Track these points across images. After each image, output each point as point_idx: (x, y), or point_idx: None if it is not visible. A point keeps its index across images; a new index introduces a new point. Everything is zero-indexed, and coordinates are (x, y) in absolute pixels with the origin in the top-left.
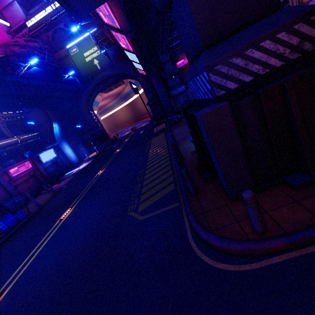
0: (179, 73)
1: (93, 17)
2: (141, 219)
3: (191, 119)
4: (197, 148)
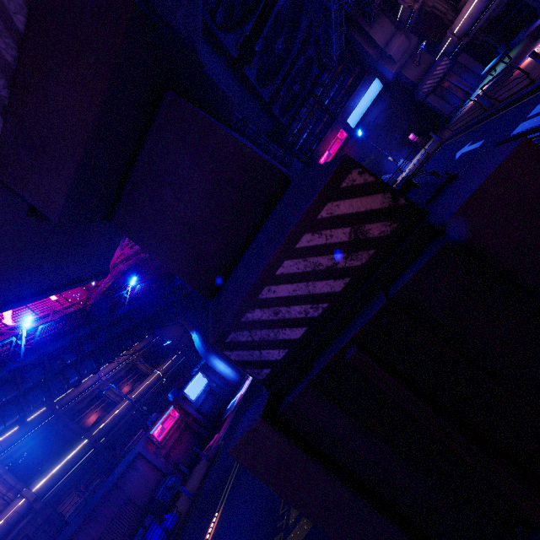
0: None
1: None
2: None
3: None
4: None
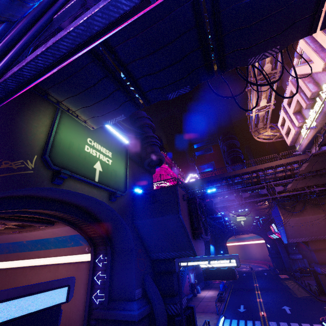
0: (297, 245)
1: (275, 232)
2: (301, 297)
3: (316, 276)
4: (318, 285)
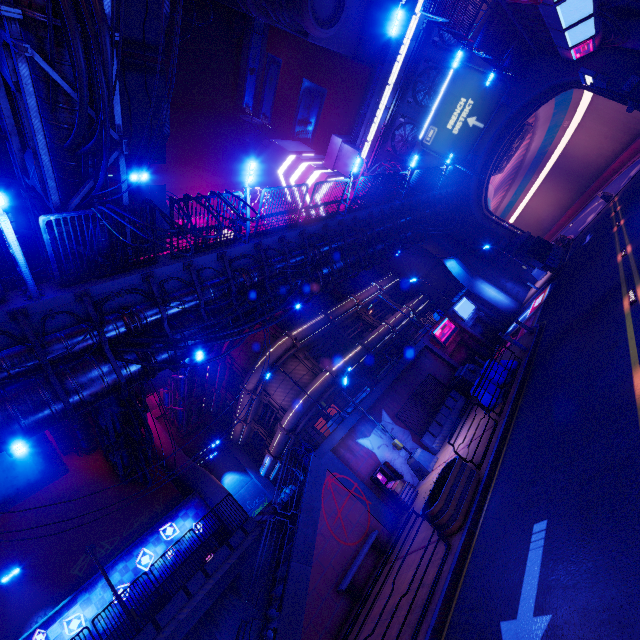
0: None
1: None
2: None
3: None
4: None
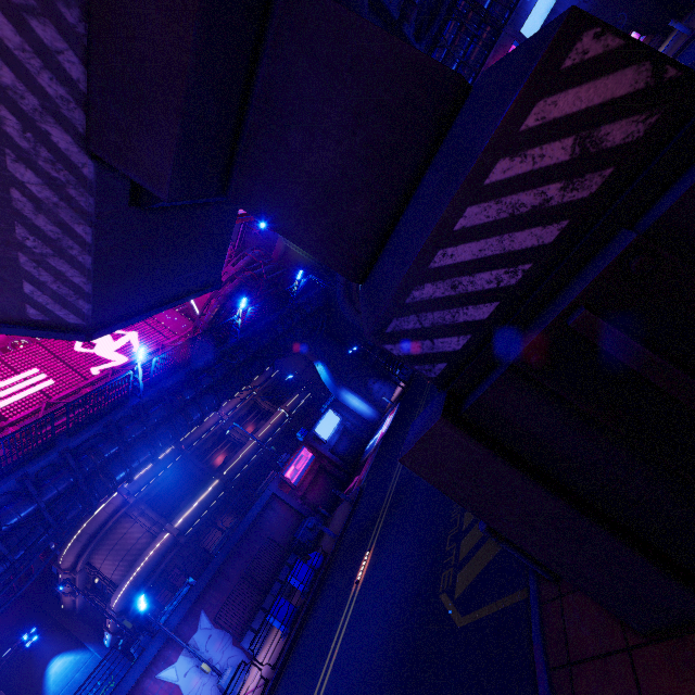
0: None
1: None
2: (458, 627)
3: None
4: None
